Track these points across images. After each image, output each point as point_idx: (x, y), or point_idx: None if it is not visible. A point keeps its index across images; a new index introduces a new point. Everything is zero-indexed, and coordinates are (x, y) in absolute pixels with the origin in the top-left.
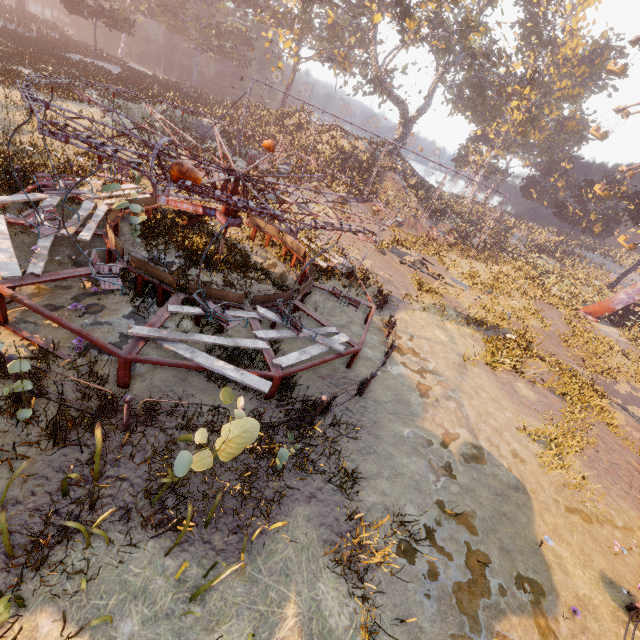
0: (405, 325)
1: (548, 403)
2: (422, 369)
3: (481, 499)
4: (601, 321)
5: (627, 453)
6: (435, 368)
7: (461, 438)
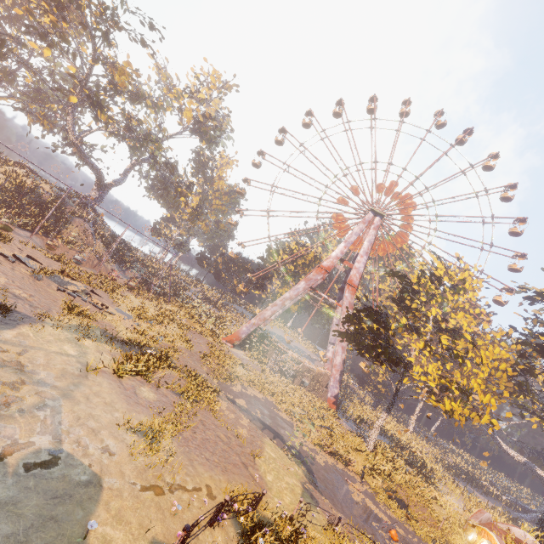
0: (22, 339)
1: (166, 401)
2: (20, 381)
3: (24, 509)
4: (236, 347)
5: (219, 429)
6: (43, 379)
7: (35, 446)
